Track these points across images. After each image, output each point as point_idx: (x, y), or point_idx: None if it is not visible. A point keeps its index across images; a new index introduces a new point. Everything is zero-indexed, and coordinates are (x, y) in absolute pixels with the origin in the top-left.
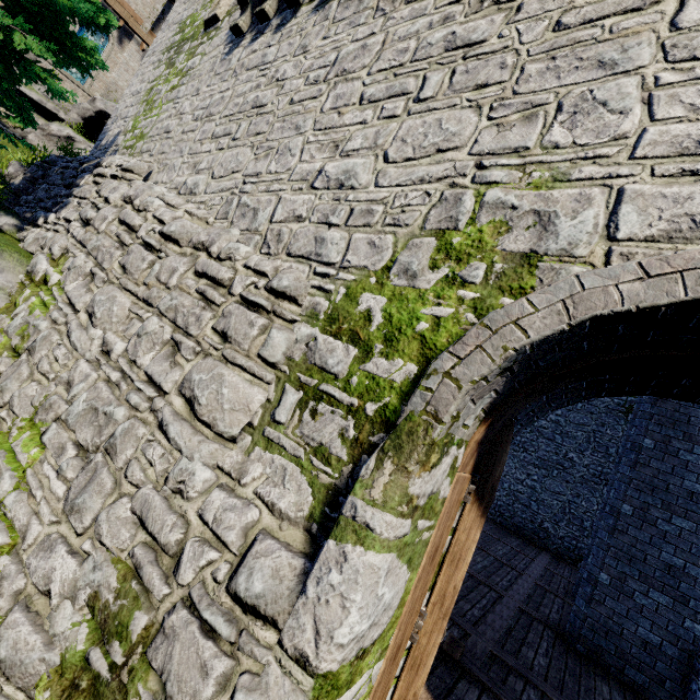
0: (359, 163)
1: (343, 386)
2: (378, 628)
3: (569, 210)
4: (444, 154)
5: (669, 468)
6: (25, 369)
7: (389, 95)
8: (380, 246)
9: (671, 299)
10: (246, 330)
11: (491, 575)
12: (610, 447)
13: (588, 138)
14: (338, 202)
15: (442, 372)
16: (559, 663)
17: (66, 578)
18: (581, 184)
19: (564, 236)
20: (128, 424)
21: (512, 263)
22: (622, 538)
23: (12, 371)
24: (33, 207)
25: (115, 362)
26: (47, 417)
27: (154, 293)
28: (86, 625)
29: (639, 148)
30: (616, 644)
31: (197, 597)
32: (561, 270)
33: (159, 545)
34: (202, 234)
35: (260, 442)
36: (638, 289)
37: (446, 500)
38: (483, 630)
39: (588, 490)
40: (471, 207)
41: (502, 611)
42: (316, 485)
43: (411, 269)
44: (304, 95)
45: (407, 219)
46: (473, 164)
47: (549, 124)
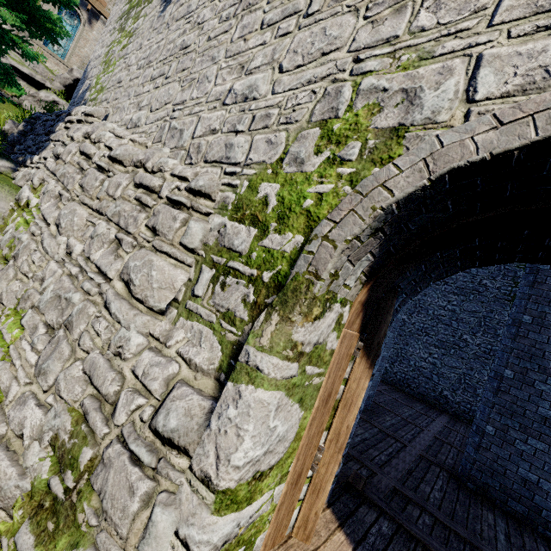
0: (259, 77)
1: (246, 261)
2: (275, 456)
3: (432, 83)
4: (327, 56)
5: (545, 339)
6: (11, 271)
7: (284, 16)
8: (275, 142)
9: (522, 141)
10: (170, 224)
11: (398, 431)
12: (498, 329)
13: (451, 16)
14: (243, 113)
15: (321, 236)
16: (451, 496)
17: (34, 424)
18: (443, 58)
19: (428, 107)
20: (82, 305)
21: (383, 137)
22: (505, 397)
23: (3, 274)
24: (23, 153)
25: (75, 260)
26: (25, 305)
27: (104, 204)
28: (50, 459)
29: (496, 15)
30: (500, 482)
31: (127, 434)
32: (425, 137)
33: (101, 395)
34: (140, 154)
35: (183, 313)
36: (491, 137)
37: (335, 352)
38: (388, 471)
39: (480, 364)
40: (349, 96)
41: (405, 457)
42: (224, 342)
43: (300, 157)
44: (218, 31)
45: (297, 116)
46: (351, 60)
47: (416, 11)
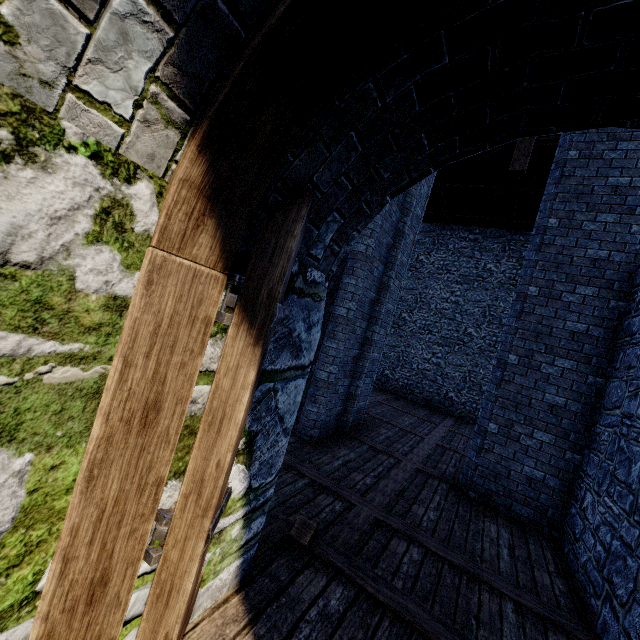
0: None
1: None
2: None
3: None
4: None
5: (553, 312)
6: None
7: None
8: None
9: None
10: None
11: (393, 444)
12: (503, 318)
13: None
14: None
15: None
16: (450, 513)
17: None
18: None
19: None
20: None
21: None
22: (509, 388)
23: None
24: None
25: None
26: None
27: None
28: None
29: None
30: (504, 486)
31: None
32: None
33: None
34: None
35: None
36: None
37: (131, 304)
38: (372, 497)
39: (485, 359)
40: None
41: (397, 475)
42: None
43: None
44: None
45: None
46: None
47: None
